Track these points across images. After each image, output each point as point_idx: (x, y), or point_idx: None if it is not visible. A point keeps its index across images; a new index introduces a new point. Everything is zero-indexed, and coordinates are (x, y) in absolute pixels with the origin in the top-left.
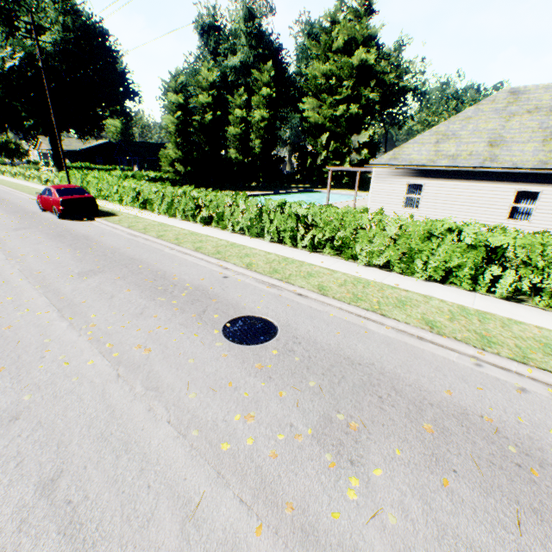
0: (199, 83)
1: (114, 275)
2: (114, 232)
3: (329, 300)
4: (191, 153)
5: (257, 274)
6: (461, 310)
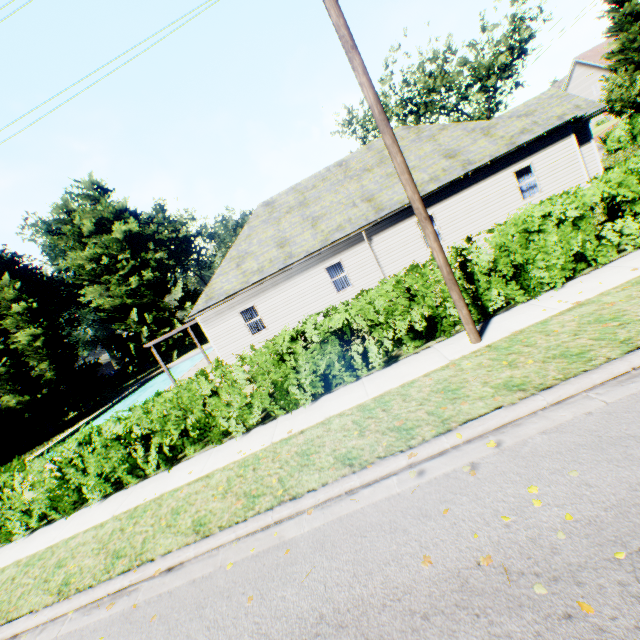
0: None
1: None
2: None
3: (215, 540)
4: None
5: (81, 597)
6: (363, 411)
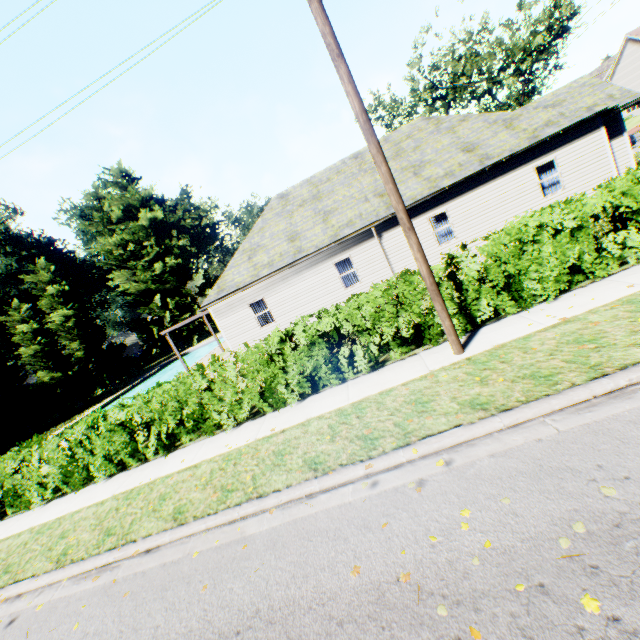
0: None
1: None
2: None
3: (188, 529)
4: None
5: (73, 567)
6: (340, 416)
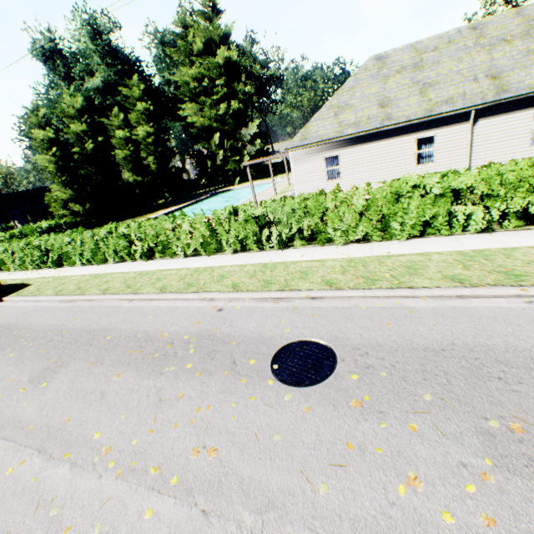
0: (65, 112)
1: (83, 363)
2: (40, 306)
3: (348, 293)
4: (83, 189)
5: (253, 293)
6: (463, 256)
